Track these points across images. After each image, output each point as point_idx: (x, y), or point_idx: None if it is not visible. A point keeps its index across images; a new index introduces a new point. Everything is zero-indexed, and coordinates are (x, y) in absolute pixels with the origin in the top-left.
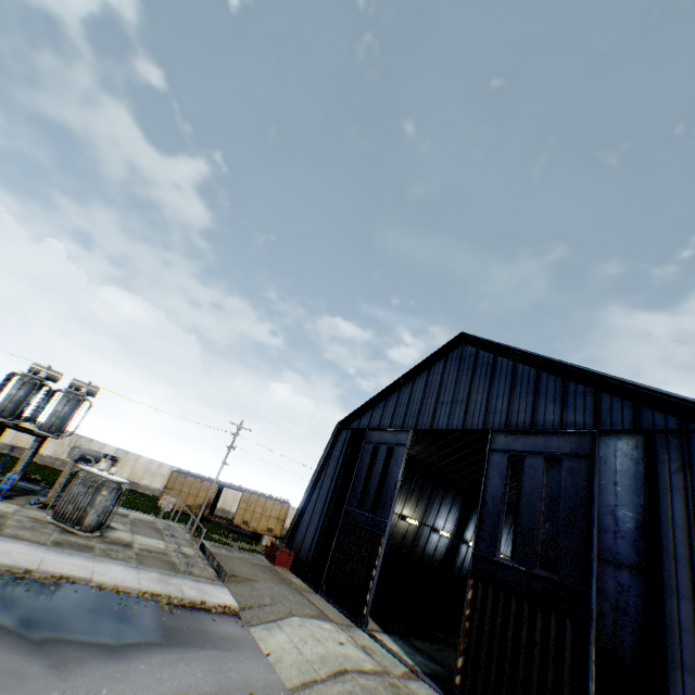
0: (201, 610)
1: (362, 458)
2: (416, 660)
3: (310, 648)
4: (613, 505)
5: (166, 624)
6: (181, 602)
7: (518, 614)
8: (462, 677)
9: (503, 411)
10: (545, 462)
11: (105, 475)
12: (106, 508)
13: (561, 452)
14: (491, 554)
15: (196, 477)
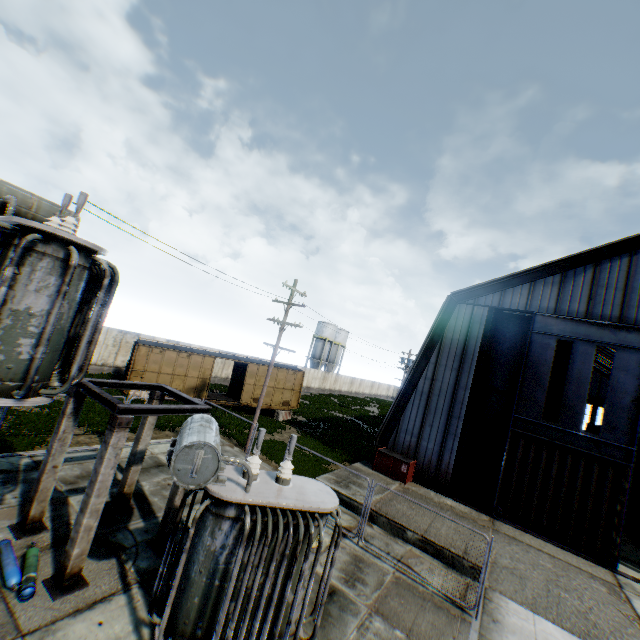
0: None
1: (532, 354)
2: None
3: None
4: None
5: None
6: None
7: None
8: None
9: None
10: None
11: (298, 499)
12: None
13: None
14: None
15: (178, 351)
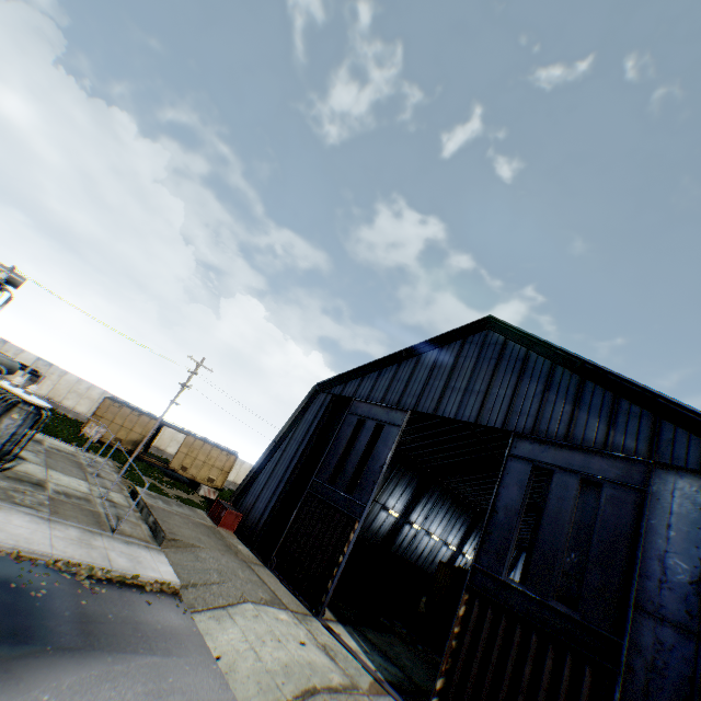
0: (133, 589)
1: (341, 429)
2: (376, 663)
3: (269, 653)
4: (662, 550)
5: (86, 614)
6: (108, 575)
7: (522, 646)
8: (439, 700)
9: (531, 414)
10: (580, 483)
11: (20, 393)
12: (16, 436)
13: (604, 476)
14: (496, 571)
15: (133, 409)
